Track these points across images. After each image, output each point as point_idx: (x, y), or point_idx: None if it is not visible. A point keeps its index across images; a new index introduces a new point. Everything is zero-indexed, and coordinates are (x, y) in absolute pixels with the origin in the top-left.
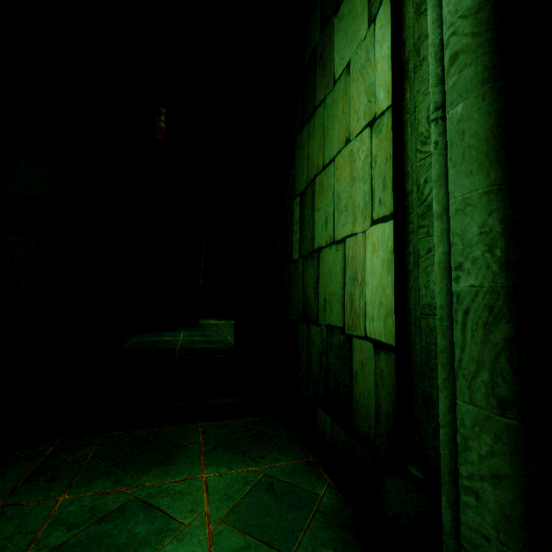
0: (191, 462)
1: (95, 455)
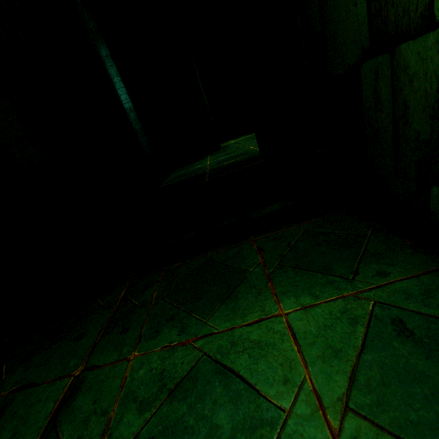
0: (258, 293)
1: (158, 296)
